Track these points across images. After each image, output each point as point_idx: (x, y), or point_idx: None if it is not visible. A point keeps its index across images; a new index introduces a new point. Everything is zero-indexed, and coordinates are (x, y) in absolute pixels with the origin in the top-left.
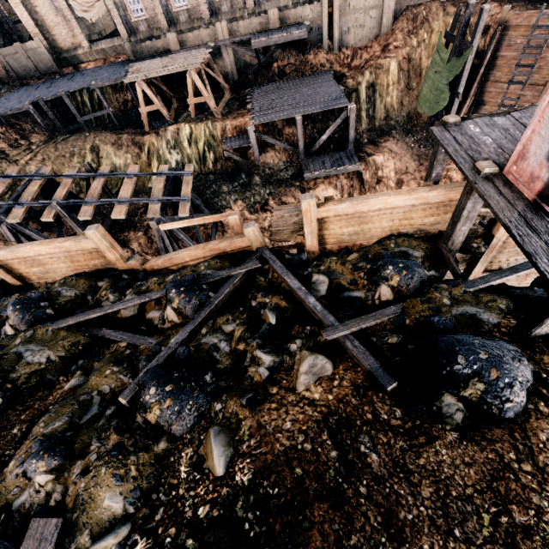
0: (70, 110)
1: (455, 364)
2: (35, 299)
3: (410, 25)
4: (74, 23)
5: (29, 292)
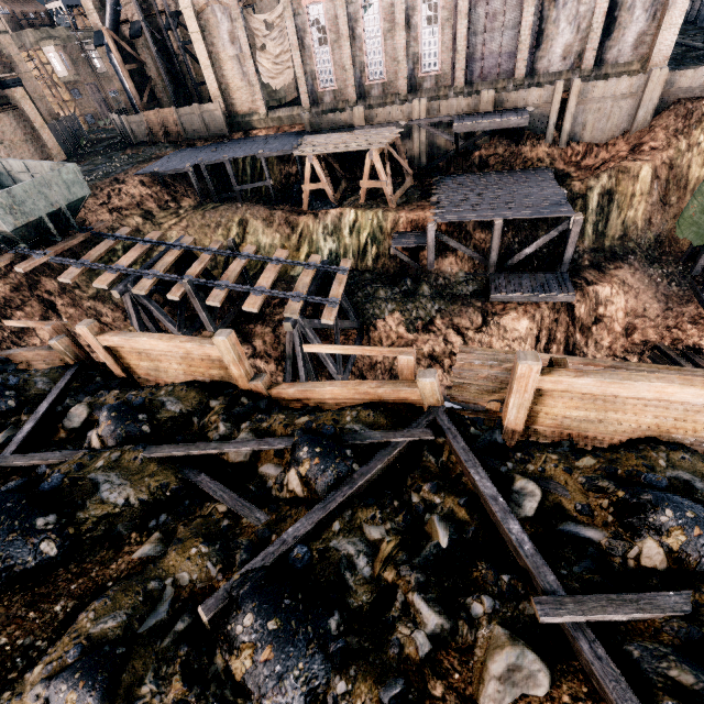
0: (229, 176)
1: None
2: (134, 407)
3: (679, 122)
4: (257, 89)
5: (131, 391)
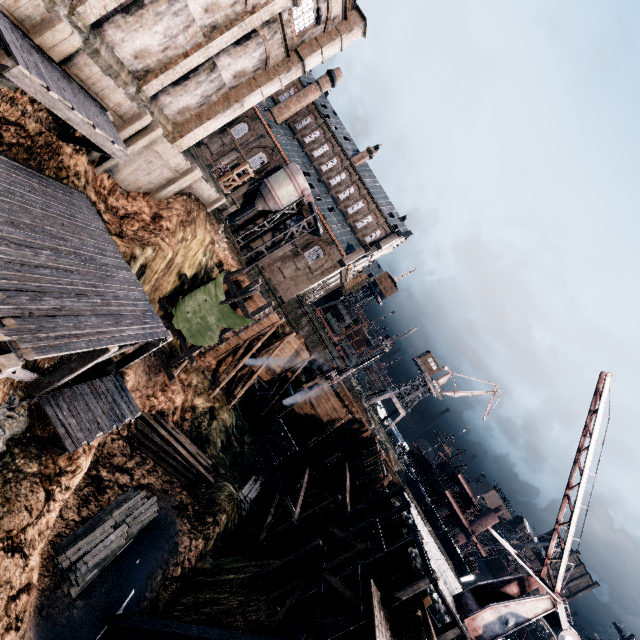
0: None
1: None
2: None
3: (185, 216)
4: None
5: None
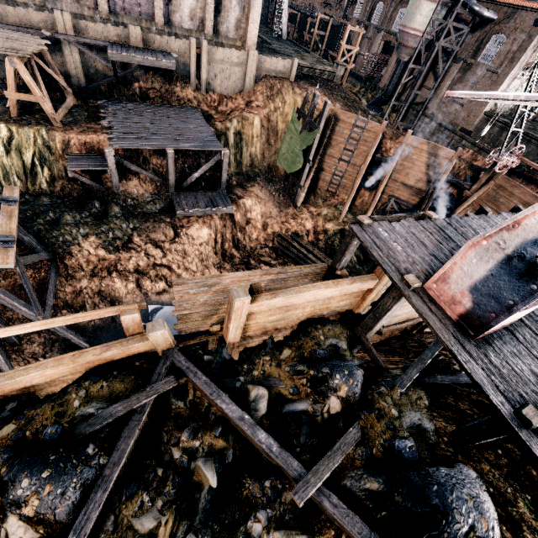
0: None
1: (455, 524)
2: None
3: (268, 91)
4: None
5: None
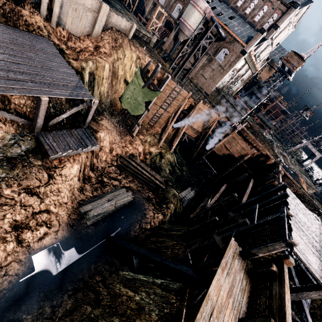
0: None
1: None
2: None
3: (113, 42)
4: None
5: None
